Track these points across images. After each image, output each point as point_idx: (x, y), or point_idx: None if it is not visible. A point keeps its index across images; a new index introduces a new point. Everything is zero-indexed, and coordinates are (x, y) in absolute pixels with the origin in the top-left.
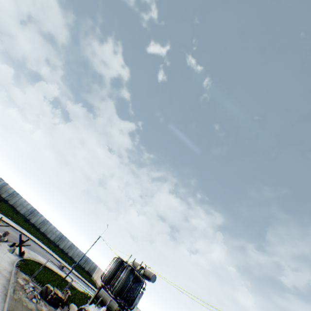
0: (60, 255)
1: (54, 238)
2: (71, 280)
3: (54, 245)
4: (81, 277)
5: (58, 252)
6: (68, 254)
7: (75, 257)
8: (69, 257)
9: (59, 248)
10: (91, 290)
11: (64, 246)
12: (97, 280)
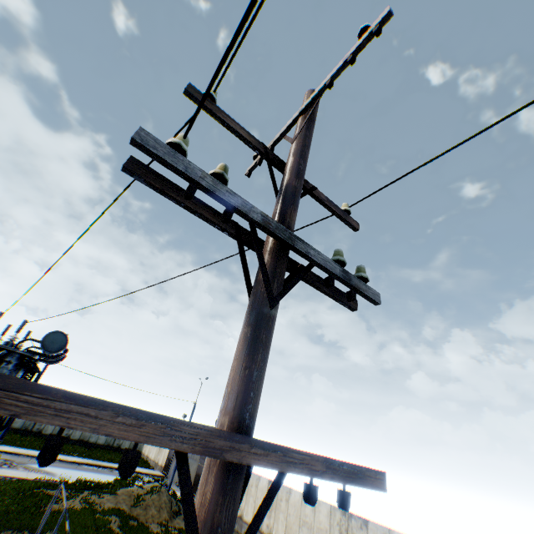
0: (34, 445)
1: (22, 423)
2: (20, 473)
3: (30, 435)
4: (92, 461)
5: (28, 441)
6: (72, 438)
7: (90, 438)
8: (77, 442)
9: (43, 436)
10: (117, 474)
11: (54, 428)
12: (149, 455)
